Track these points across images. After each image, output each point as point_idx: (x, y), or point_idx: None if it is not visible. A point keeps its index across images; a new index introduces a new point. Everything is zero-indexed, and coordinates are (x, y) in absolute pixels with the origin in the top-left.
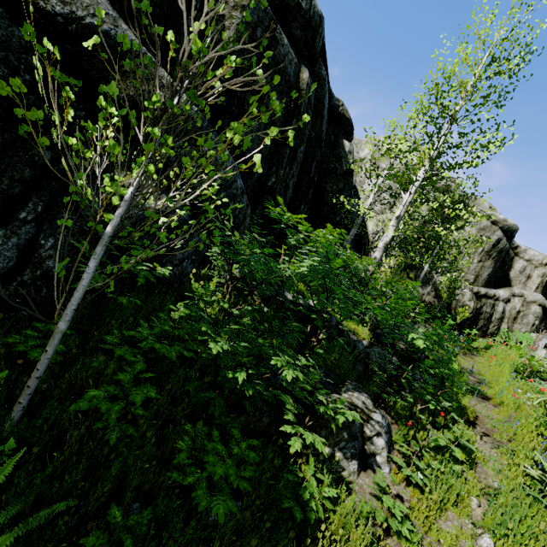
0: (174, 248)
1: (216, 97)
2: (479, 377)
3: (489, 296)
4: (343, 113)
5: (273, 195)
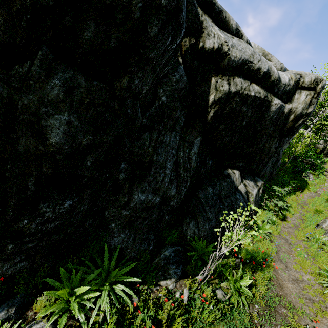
0: None
1: None
2: (326, 169)
3: None
4: None
5: None
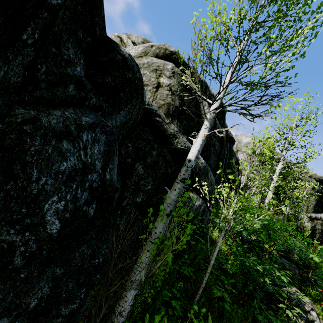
0: (204, 219)
1: (203, 152)
2: None
3: (317, 218)
4: (231, 136)
5: (216, 182)
